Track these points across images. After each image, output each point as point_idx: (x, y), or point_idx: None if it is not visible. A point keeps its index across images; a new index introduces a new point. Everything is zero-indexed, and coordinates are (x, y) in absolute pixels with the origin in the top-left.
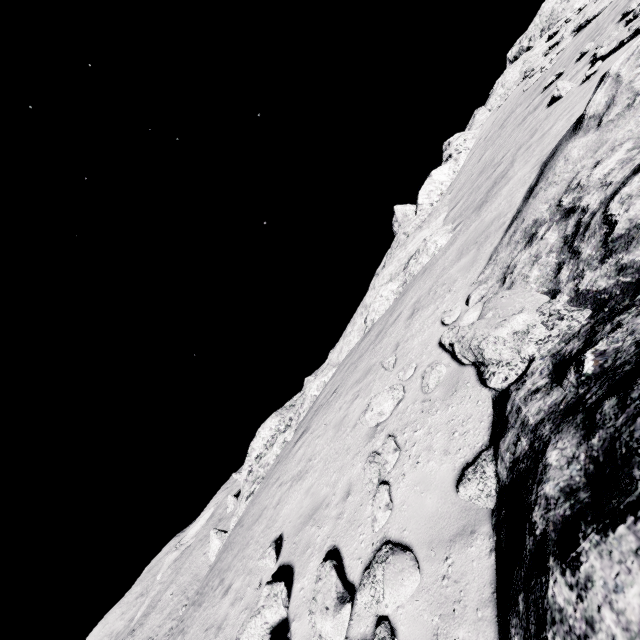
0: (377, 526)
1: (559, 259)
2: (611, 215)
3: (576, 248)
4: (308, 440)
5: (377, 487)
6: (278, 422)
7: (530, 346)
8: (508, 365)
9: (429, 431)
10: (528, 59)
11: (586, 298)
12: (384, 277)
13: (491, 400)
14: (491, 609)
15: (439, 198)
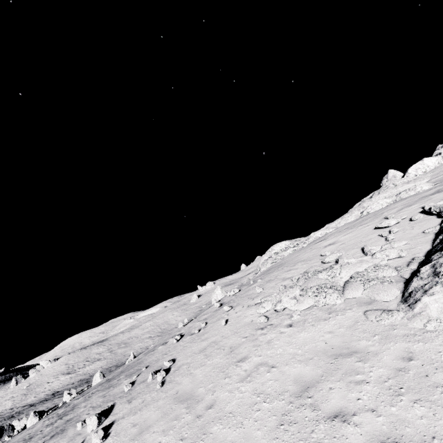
0: (390, 238)
1: None
2: None
3: None
4: (331, 239)
5: (386, 237)
6: (289, 243)
7: None
8: None
9: (412, 227)
10: None
11: None
12: (380, 197)
13: (441, 220)
14: (431, 242)
15: (422, 174)
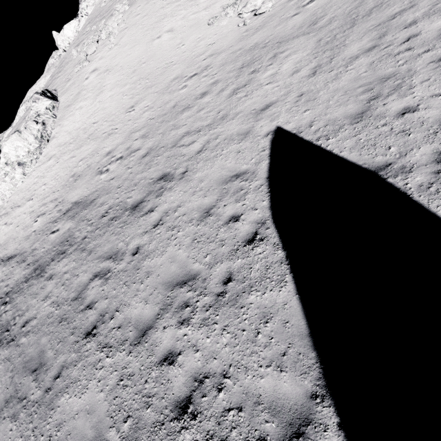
0: None
1: None
2: None
3: None
4: None
5: None
6: None
7: None
8: None
9: None
10: None
11: None
12: (26, 97)
13: None
14: None
15: (69, 45)
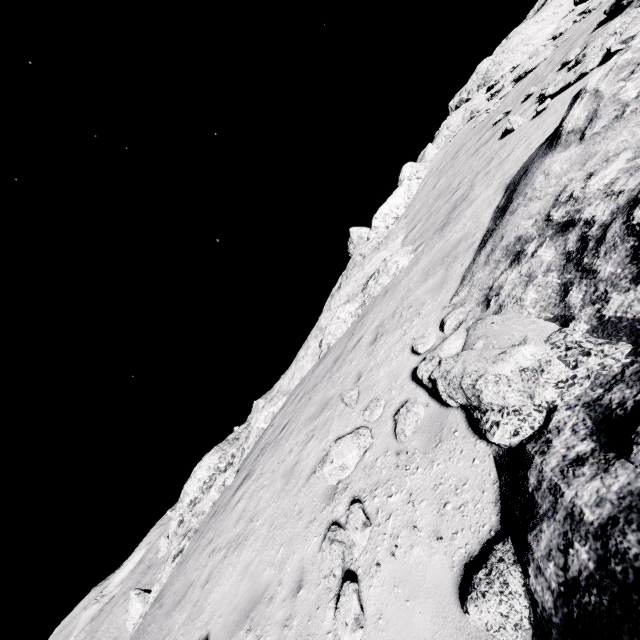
0: None
1: (563, 279)
2: (639, 224)
3: (588, 265)
4: (250, 490)
5: (340, 580)
6: (218, 459)
7: (547, 389)
8: (517, 413)
9: (409, 498)
10: (469, 107)
11: (618, 328)
12: (341, 298)
13: (493, 459)
14: None
15: (394, 222)
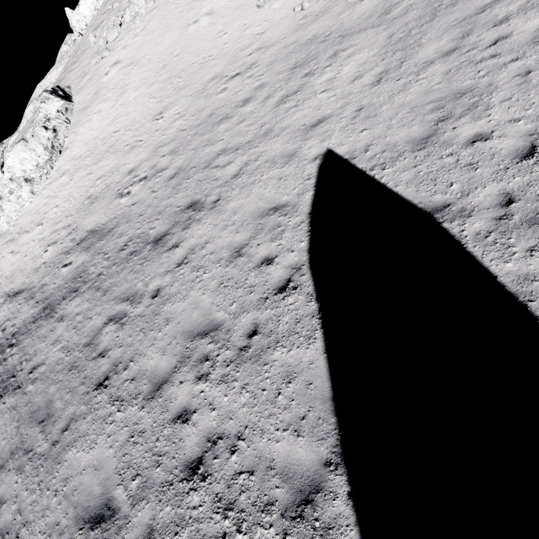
0: None
1: None
2: None
3: None
4: None
5: None
6: None
7: None
8: None
9: None
10: None
11: None
12: (34, 95)
13: None
14: None
15: (86, 28)
